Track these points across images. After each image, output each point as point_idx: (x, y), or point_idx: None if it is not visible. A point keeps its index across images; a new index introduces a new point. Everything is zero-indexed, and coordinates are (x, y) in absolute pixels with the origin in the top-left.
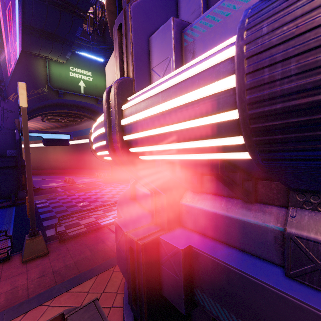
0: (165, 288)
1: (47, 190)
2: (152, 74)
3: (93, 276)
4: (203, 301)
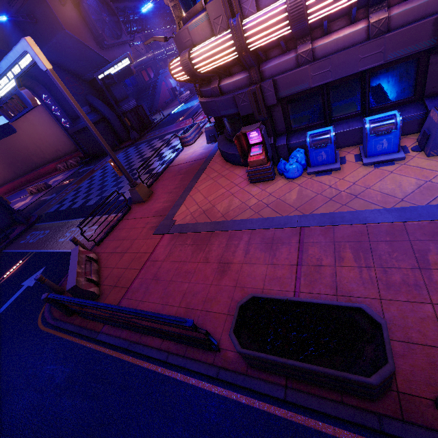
0: (268, 102)
1: (33, 206)
2: (242, 7)
3: (202, 174)
4: (281, 95)
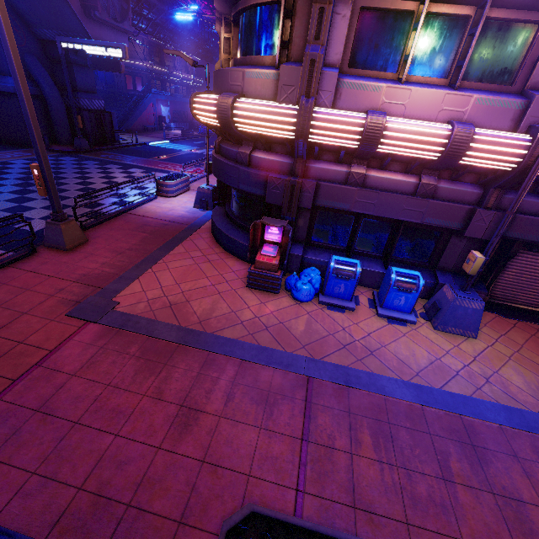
0: (302, 203)
1: None
2: (318, 93)
3: (178, 245)
4: (318, 202)
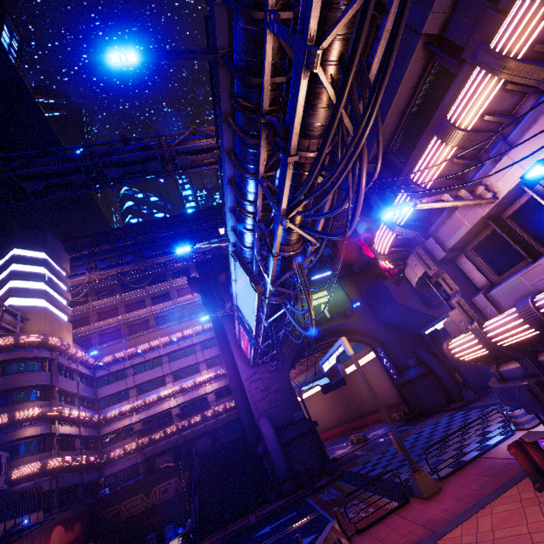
0: None
1: (345, 458)
2: (482, 312)
3: (512, 486)
4: None
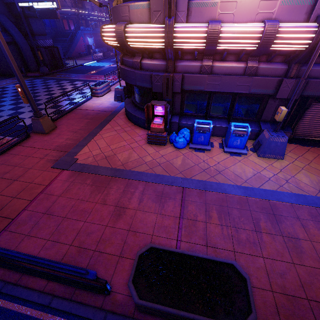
0: (174, 89)
1: None
2: (176, 14)
3: (107, 124)
4: (184, 87)
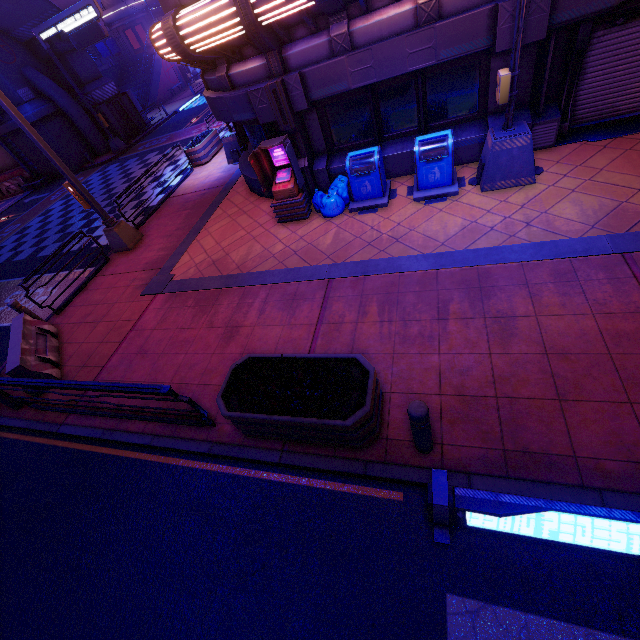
0: (296, 106)
1: None
2: None
3: (216, 209)
4: (313, 96)
